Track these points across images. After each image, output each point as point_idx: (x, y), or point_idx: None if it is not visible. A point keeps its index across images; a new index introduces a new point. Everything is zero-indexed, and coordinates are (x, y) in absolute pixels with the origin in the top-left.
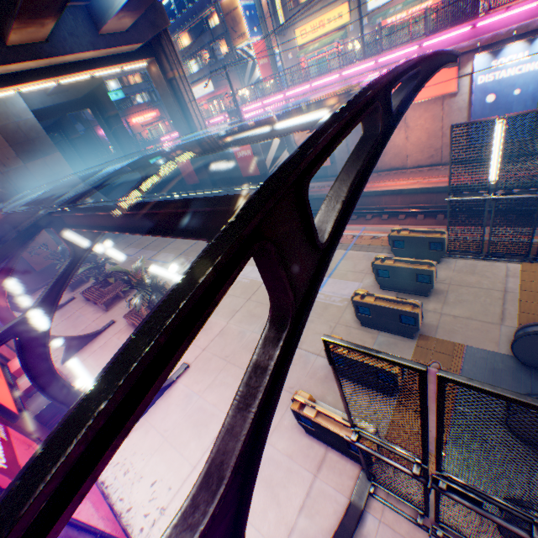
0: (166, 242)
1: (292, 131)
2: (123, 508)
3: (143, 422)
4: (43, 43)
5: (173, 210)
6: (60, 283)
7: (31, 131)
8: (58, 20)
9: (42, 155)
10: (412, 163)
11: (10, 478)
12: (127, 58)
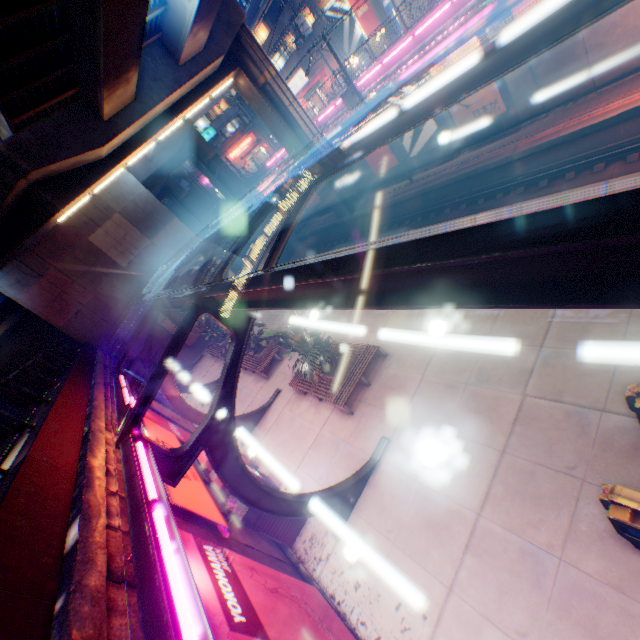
0: None
1: (573, 27)
2: (369, 637)
3: (354, 518)
4: (132, 103)
5: (457, 261)
6: (231, 375)
7: (147, 205)
8: (139, 68)
9: (162, 227)
10: None
11: (254, 638)
12: (212, 82)
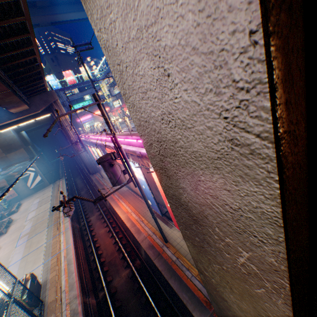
0: (46, 201)
1: None
2: None
3: None
4: None
5: None
6: None
7: (11, 140)
8: None
9: (15, 150)
10: (139, 193)
11: None
12: (35, 116)
